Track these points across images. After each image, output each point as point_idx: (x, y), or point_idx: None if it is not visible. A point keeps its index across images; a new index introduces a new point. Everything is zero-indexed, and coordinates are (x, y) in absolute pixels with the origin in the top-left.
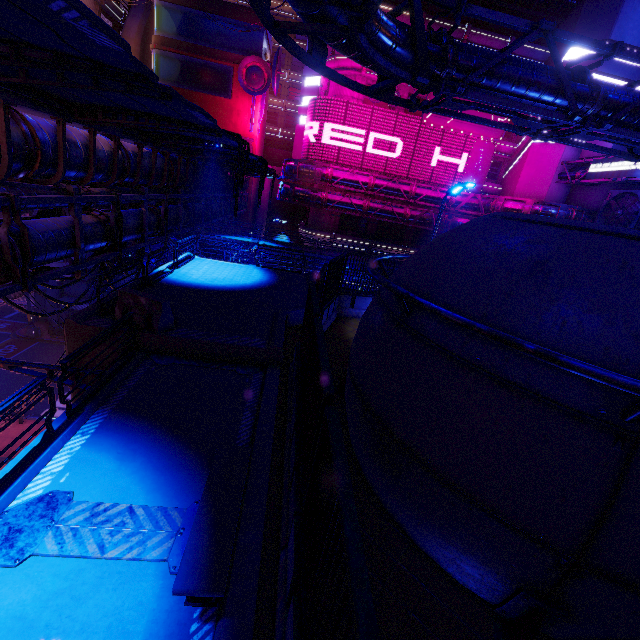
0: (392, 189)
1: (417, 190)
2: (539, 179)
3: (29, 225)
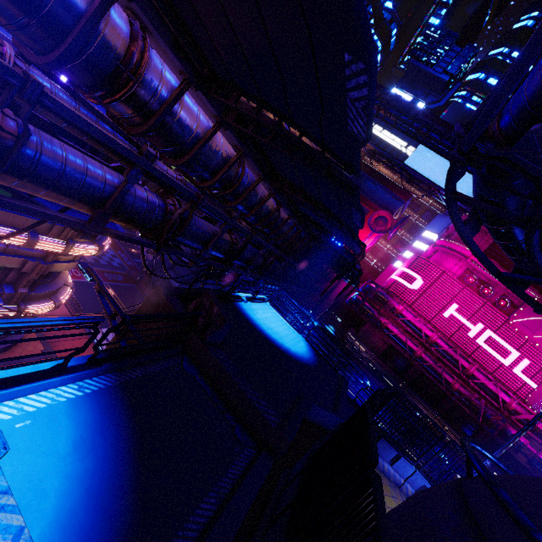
0: (450, 355)
1: (475, 372)
2: None
3: (194, 218)
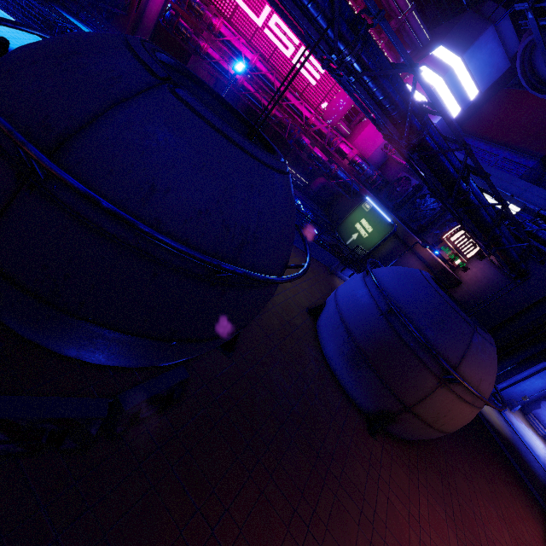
0: (268, 80)
1: (288, 94)
2: (373, 140)
3: None
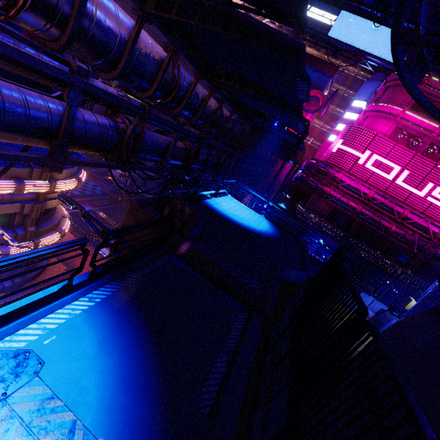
0: (386, 205)
1: (409, 214)
2: None
3: (147, 133)
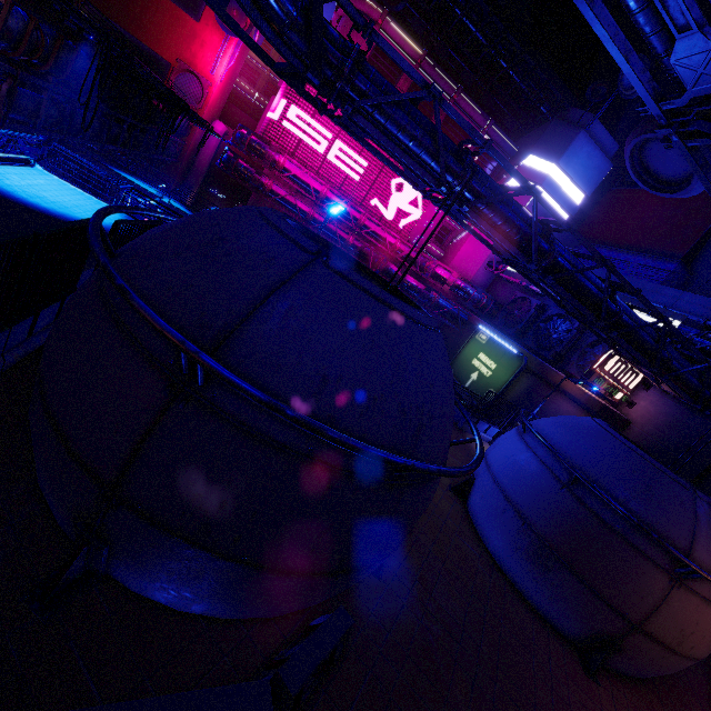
0: None
1: (367, 222)
2: (473, 259)
3: None
